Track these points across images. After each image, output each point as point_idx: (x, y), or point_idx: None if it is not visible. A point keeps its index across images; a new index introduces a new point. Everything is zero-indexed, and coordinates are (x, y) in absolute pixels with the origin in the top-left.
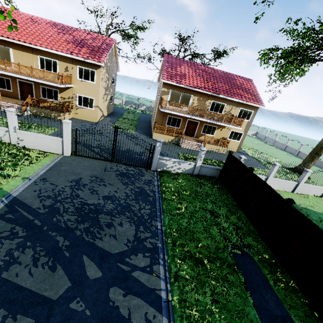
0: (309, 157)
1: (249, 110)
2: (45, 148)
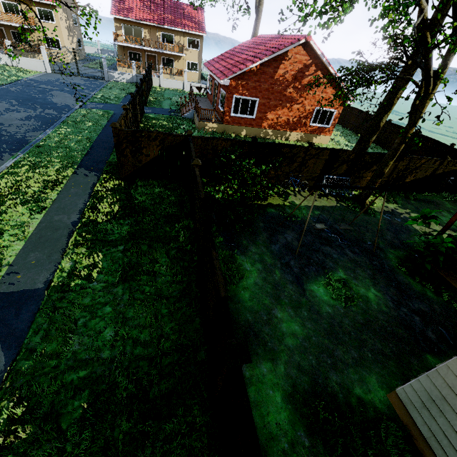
0: None
1: (195, 39)
2: (34, 68)
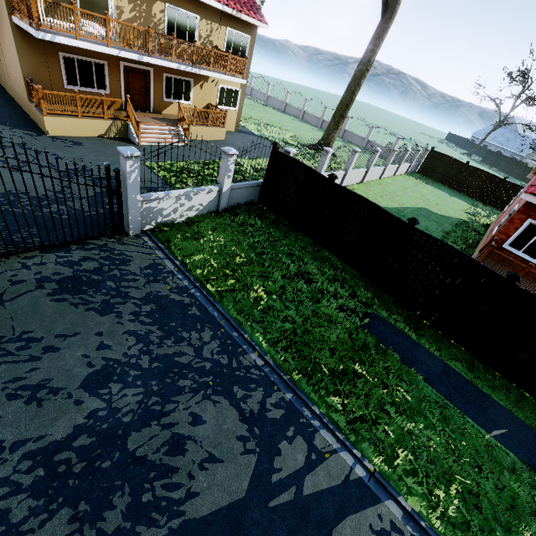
0: (333, 124)
1: (242, 33)
2: None
